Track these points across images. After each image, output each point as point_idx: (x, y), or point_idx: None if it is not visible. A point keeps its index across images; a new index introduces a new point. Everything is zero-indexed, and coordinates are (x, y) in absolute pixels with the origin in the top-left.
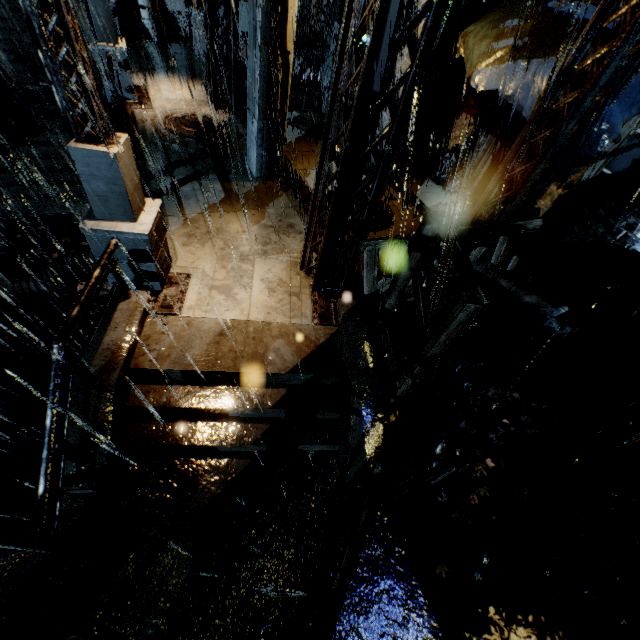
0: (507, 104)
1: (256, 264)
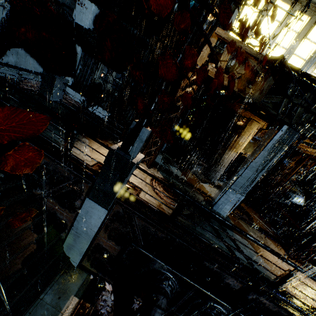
0: None
1: None
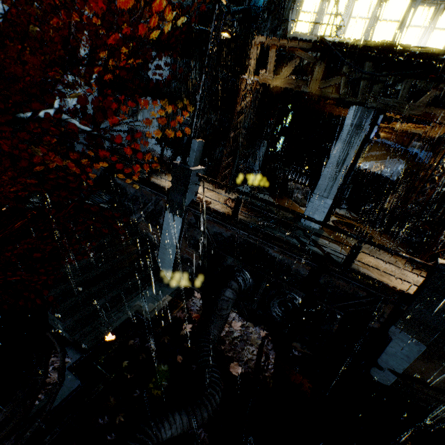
0: None
1: (409, 275)
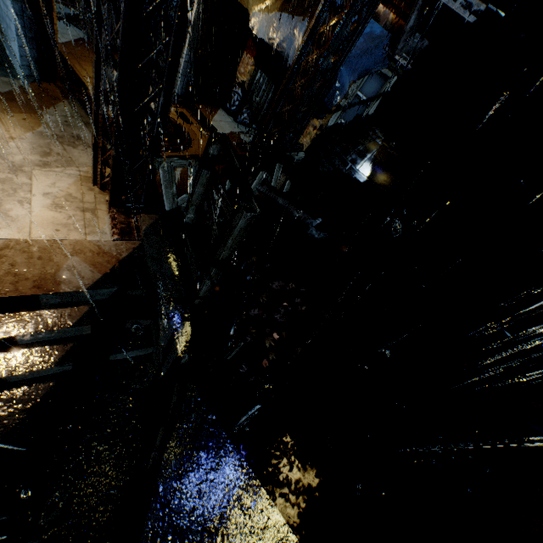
0: (278, 52)
1: (34, 177)
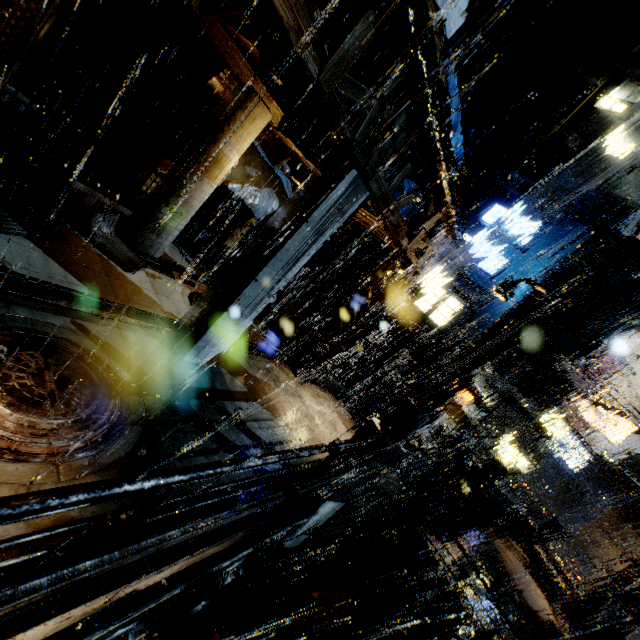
0: None
1: (310, 404)
